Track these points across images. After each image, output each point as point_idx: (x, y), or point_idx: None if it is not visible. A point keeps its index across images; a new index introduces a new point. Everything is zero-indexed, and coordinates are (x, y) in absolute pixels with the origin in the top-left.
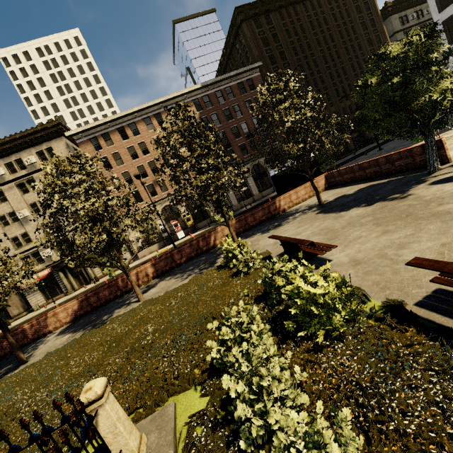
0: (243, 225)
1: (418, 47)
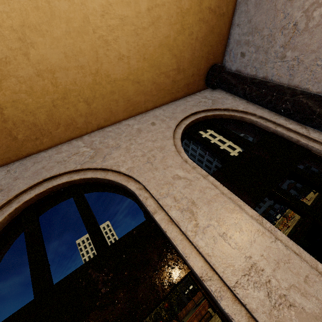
0: (180, 318)
1: None
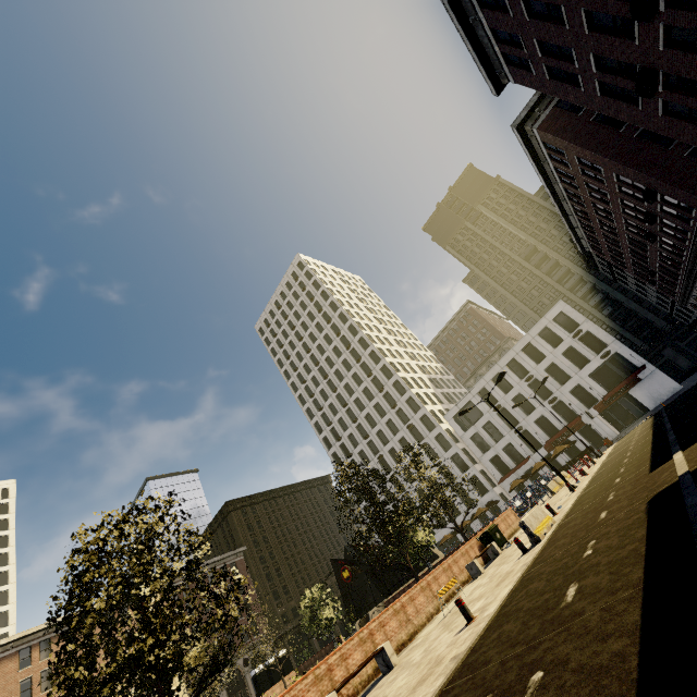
0: None
1: (316, 594)
